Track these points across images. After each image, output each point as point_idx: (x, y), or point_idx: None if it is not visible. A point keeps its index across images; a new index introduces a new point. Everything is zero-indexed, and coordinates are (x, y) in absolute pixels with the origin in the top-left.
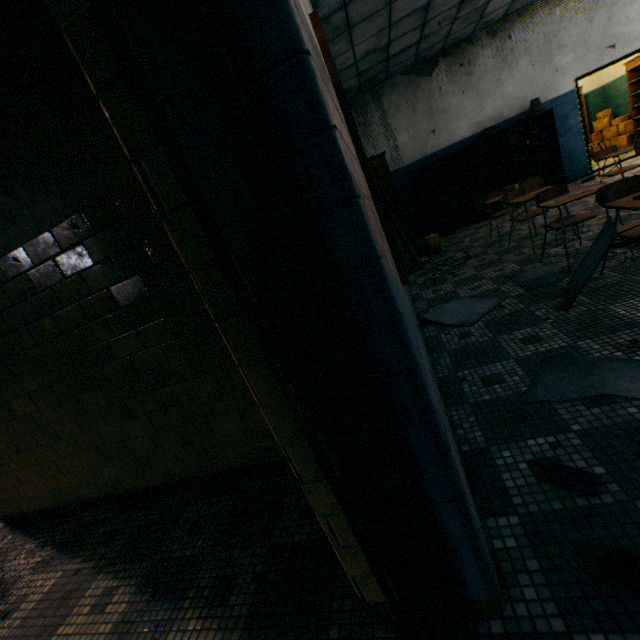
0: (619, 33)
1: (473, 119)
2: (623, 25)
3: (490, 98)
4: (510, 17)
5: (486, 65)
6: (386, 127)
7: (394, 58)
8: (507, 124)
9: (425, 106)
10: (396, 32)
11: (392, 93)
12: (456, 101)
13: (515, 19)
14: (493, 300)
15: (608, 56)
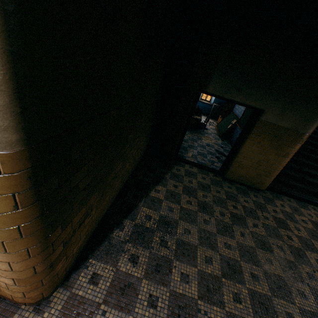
0: None
1: None
2: None
3: None
4: None
5: None
6: None
7: None
8: None
9: None
10: None
11: None
12: None
13: None
14: None
15: None
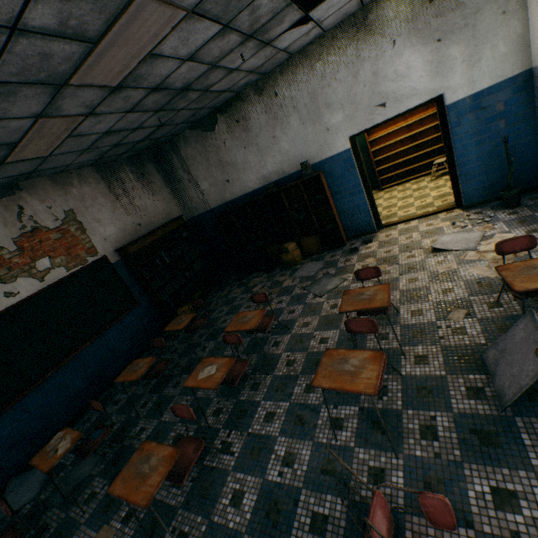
0: (389, 89)
1: (259, 172)
2: (392, 80)
3: (270, 154)
4: (272, 73)
5: (260, 122)
6: (189, 175)
7: (151, 136)
8: (290, 179)
9: (216, 158)
10: (108, 143)
11: (187, 145)
12: (241, 155)
13: (278, 75)
14: (34, 494)
15: (380, 115)
